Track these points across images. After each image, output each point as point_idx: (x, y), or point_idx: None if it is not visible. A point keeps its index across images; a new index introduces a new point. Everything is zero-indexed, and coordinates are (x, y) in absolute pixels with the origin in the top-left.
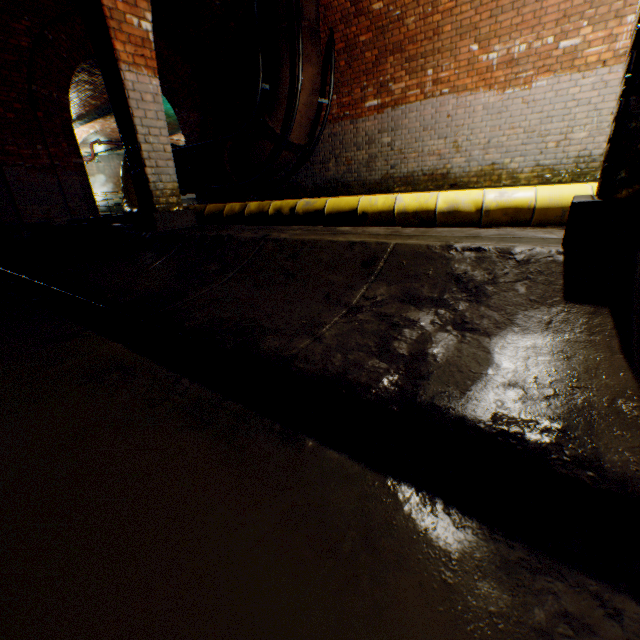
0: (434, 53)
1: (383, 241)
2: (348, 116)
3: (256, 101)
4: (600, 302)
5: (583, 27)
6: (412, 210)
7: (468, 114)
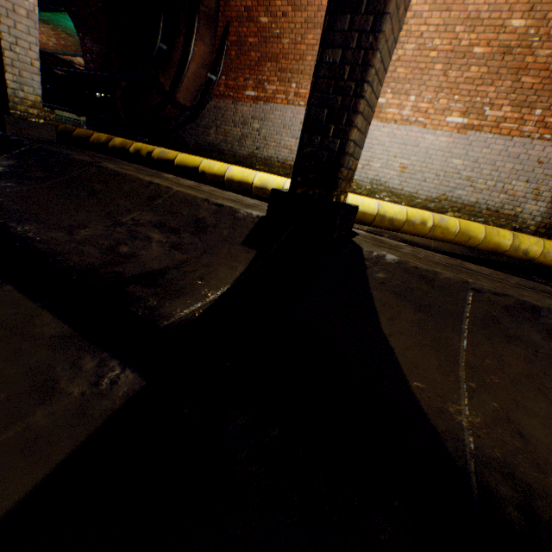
0: (299, 73)
1: (172, 187)
2: (232, 97)
3: (152, 55)
4: (257, 247)
5: (388, 93)
6: (237, 180)
7: None
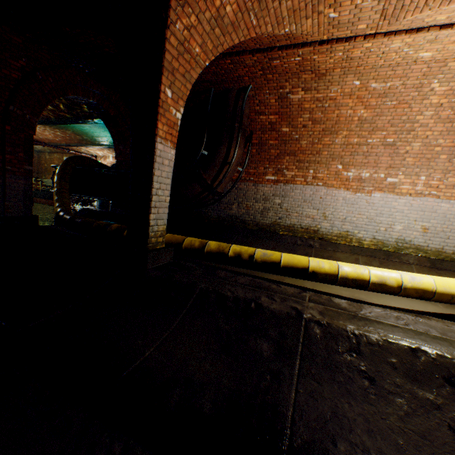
0: (315, 162)
1: (441, 352)
2: (252, 180)
3: (196, 159)
4: None
5: (399, 174)
6: (352, 277)
7: (333, 200)
